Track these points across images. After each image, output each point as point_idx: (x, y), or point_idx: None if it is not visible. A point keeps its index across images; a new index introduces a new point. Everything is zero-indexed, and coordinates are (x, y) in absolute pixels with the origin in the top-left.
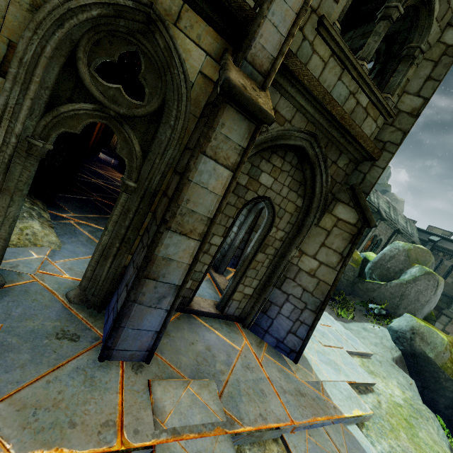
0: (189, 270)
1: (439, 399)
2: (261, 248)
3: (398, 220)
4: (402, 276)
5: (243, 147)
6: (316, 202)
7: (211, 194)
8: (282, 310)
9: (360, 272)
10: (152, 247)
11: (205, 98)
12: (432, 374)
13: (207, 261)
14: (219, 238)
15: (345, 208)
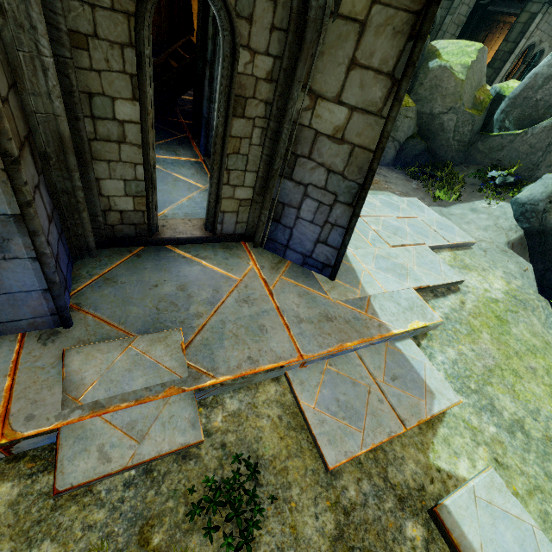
0: (9, 181)
1: None
2: (232, 107)
3: None
4: None
5: None
6: None
7: None
8: (301, 212)
9: (485, 123)
10: None
11: None
12: None
13: (136, 158)
14: (129, 104)
15: None
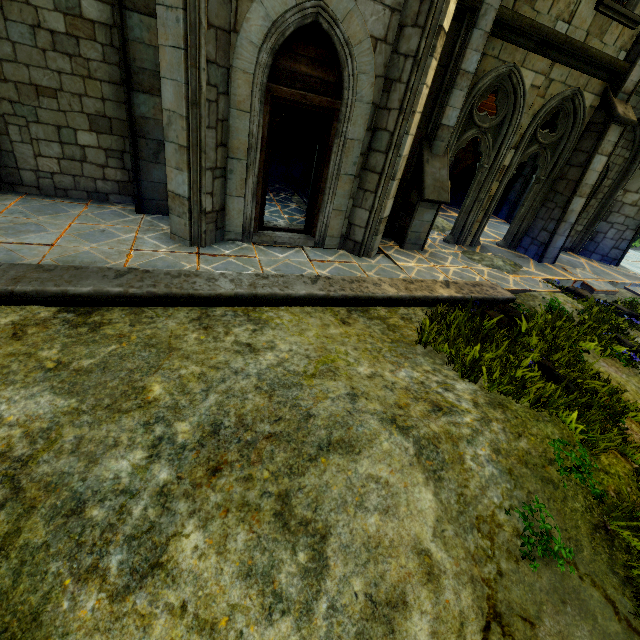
0: (579, 214)
1: None
2: (594, 196)
3: None
4: None
5: (615, 142)
6: None
7: (596, 172)
8: (606, 235)
9: None
10: (568, 206)
11: (589, 118)
12: None
13: None
14: None
15: None
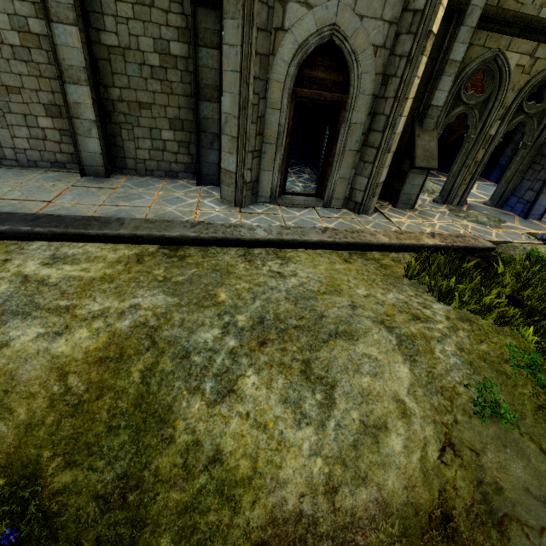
0: None
1: None
2: None
3: None
4: None
5: None
6: None
7: None
8: None
9: None
10: None
11: None
12: None
13: None
14: None
15: None
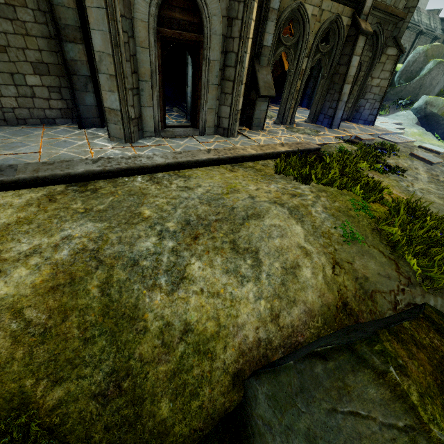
0: (348, 95)
1: (438, 131)
2: (355, 83)
3: (421, 21)
4: (421, 73)
5: (363, 47)
6: (378, 52)
7: (354, 67)
8: (365, 107)
9: (391, 83)
10: (342, 91)
11: (346, 33)
12: (435, 121)
13: None
14: None
15: (391, 49)
